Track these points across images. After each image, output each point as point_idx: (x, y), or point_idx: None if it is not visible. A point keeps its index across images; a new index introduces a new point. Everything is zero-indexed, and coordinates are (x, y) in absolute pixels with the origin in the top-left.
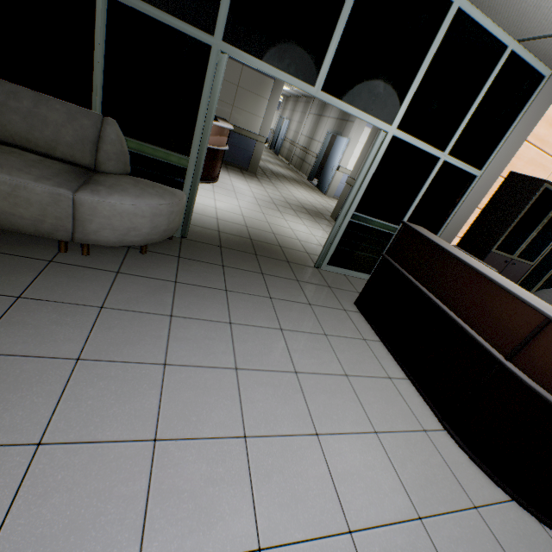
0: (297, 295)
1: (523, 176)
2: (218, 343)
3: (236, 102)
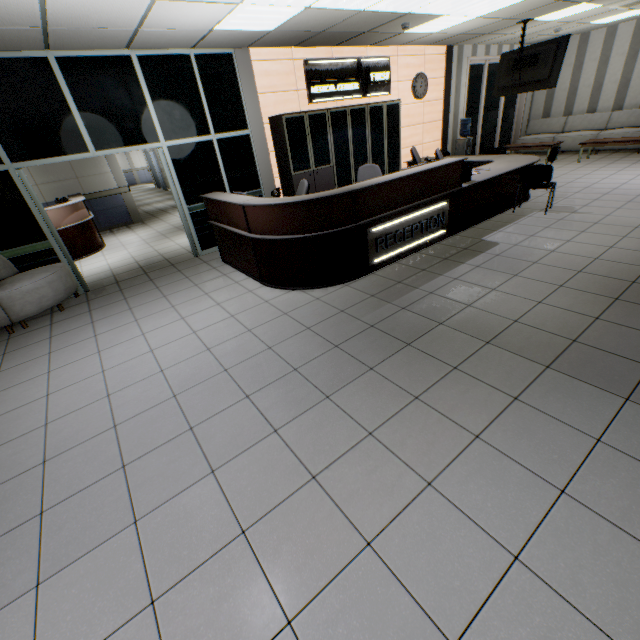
0: (179, 278)
1: (274, 118)
2: (124, 318)
3: (78, 173)
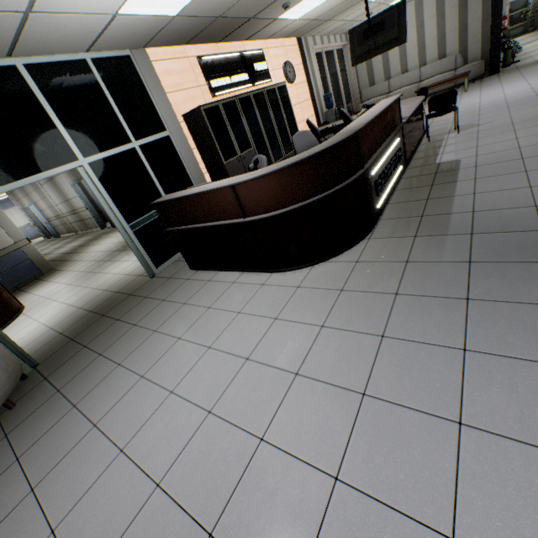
0: (152, 304)
1: (189, 113)
2: (120, 380)
3: None
